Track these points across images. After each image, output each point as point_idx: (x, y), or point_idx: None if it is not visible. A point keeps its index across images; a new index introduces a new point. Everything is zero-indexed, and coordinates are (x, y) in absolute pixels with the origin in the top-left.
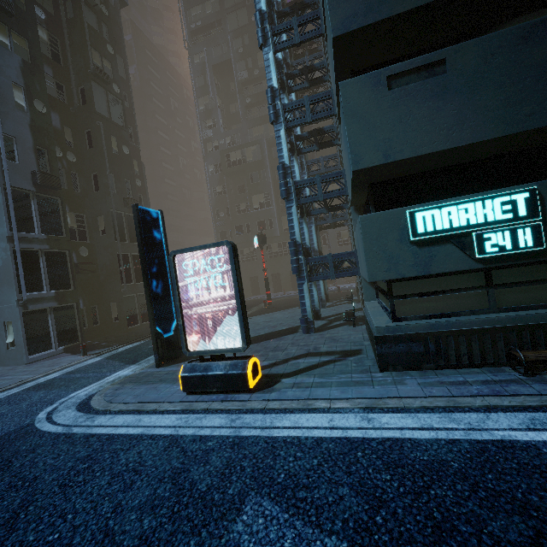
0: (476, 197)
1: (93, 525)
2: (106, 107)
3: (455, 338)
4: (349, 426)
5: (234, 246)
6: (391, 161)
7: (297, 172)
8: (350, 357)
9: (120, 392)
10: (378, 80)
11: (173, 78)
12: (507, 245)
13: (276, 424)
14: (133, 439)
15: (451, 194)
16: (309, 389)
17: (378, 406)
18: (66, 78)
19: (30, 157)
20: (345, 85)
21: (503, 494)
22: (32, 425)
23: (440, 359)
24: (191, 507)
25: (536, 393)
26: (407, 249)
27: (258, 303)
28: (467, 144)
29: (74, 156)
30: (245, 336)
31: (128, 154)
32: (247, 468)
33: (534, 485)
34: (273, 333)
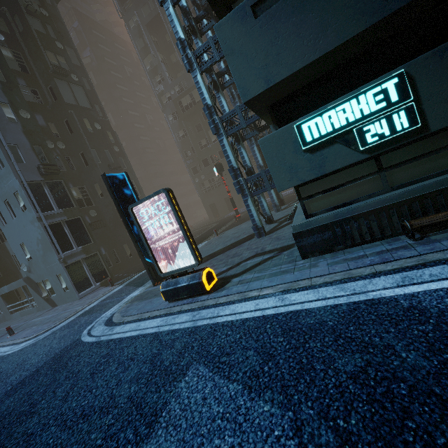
0: (350, 96)
1: (105, 393)
2: (72, 96)
3: (355, 221)
4: (268, 306)
5: (170, 191)
6: (272, 84)
7: (225, 106)
8: (285, 251)
9: (130, 308)
10: (244, 13)
11: (121, 47)
12: (385, 132)
13: (220, 314)
14: (133, 339)
15: (341, 94)
16: (248, 283)
17: (292, 288)
18: (36, 83)
19: (32, 156)
20: (218, 27)
21: (356, 339)
22: (80, 339)
23: (347, 240)
24: (158, 376)
25: (416, 255)
26: (302, 158)
27: (232, 218)
28: (334, 47)
29: (63, 144)
30: (195, 255)
31: (100, 129)
32: (195, 347)
33: (381, 329)
34: (236, 243)
